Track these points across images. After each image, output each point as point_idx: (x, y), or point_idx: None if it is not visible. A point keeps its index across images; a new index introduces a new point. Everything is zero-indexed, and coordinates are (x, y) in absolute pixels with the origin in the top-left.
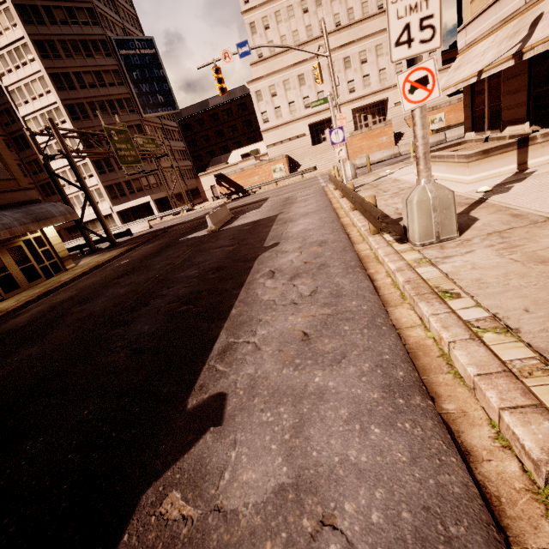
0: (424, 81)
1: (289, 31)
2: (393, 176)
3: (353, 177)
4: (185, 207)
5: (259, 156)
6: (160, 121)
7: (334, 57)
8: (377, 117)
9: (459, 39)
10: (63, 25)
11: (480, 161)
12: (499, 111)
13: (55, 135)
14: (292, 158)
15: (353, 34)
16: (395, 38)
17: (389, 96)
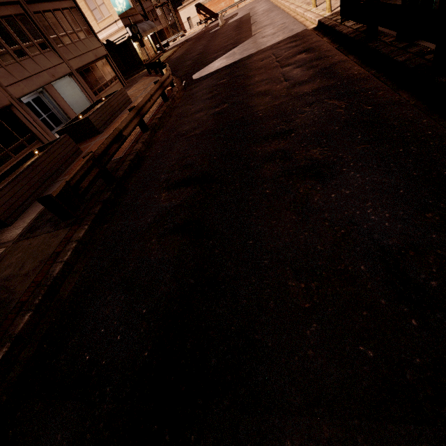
0: None
1: None
2: None
3: None
4: (180, 33)
5: None
6: None
7: None
8: None
9: None
10: None
11: None
12: None
13: None
14: None
15: None
16: None
17: None
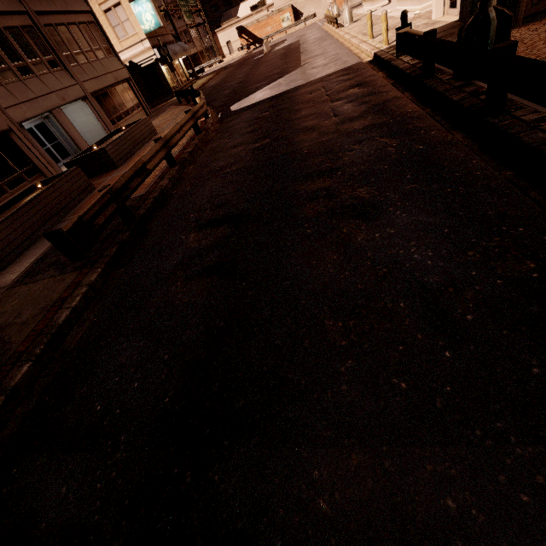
0: None
1: None
2: (356, 12)
3: (338, 16)
4: (218, 59)
5: (268, 7)
6: None
7: None
8: None
9: None
10: None
11: (376, 0)
12: None
13: None
14: (295, 7)
15: None
16: None
17: None
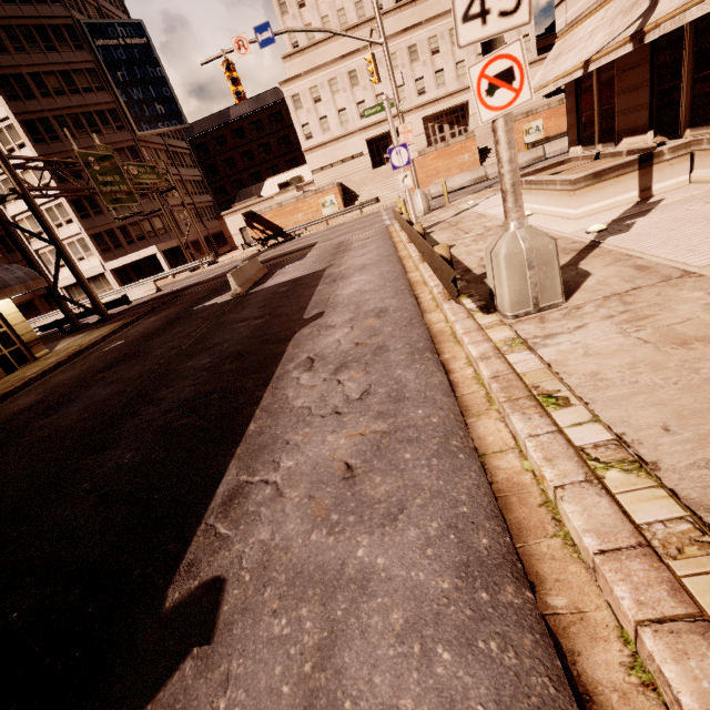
0: (508, 77)
1: (333, 9)
2: (477, 209)
3: (426, 211)
4: (206, 259)
5: (302, 185)
6: (163, 140)
7: (396, 45)
8: (457, 127)
9: (557, 16)
10: (7, 3)
11: (591, 188)
12: (613, 117)
13: (2, 167)
14: (347, 186)
15: (420, 13)
16: (463, 8)
17: (470, 98)
